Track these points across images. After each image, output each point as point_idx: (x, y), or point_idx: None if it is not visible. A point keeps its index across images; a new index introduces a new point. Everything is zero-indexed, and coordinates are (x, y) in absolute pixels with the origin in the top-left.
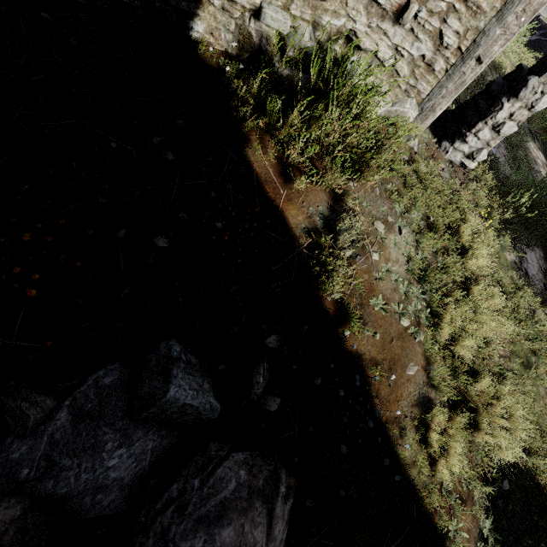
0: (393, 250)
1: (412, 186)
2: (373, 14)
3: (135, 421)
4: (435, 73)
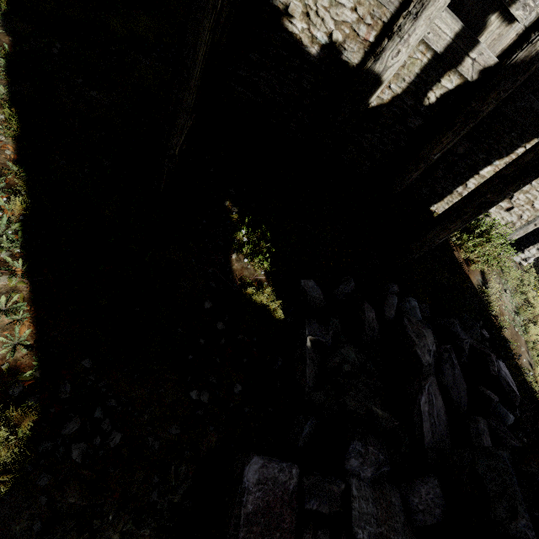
0: (505, 299)
1: (506, 272)
2: (498, 208)
3: (467, 333)
4: (515, 226)
